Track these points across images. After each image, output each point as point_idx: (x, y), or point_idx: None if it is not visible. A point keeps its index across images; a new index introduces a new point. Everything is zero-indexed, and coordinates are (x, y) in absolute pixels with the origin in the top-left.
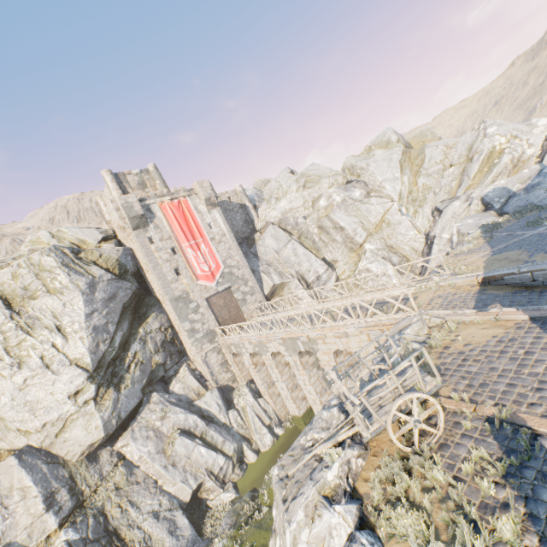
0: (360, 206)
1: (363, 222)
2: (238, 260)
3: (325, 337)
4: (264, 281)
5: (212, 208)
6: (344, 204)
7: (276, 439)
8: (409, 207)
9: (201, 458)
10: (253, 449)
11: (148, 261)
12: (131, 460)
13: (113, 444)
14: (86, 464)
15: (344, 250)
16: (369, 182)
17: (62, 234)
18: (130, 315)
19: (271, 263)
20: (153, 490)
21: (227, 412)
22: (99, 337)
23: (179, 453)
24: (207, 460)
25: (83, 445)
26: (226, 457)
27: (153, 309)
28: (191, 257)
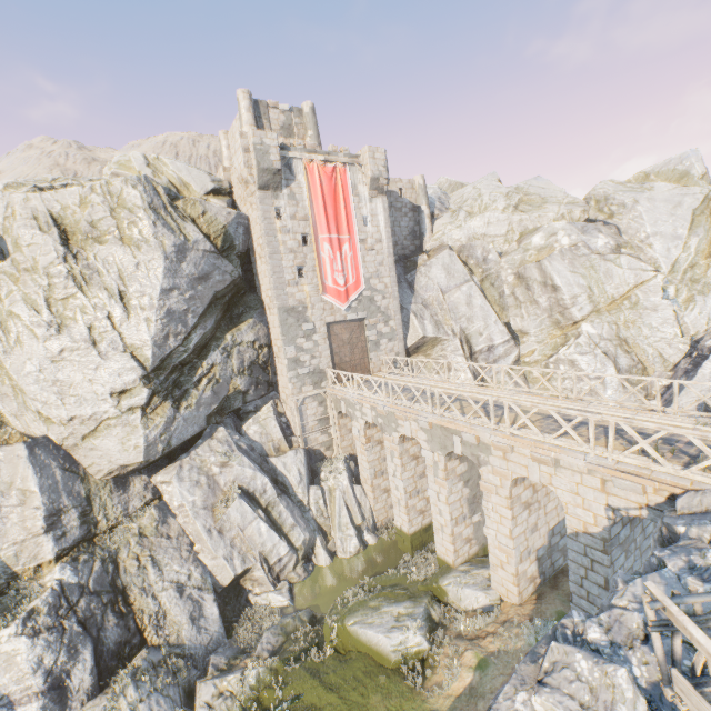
0: (597, 263)
1: (593, 289)
2: (388, 284)
3: (511, 450)
4: (411, 327)
5: (376, 194)
6: (573, 253)
7: (363, 548)
8: (682, 289)
9: (258, 536)
10: (328, 548)
11: (266, 241)
12: (168, 503)
13: (151, 473)
14: (111, 488)
15: (545, 322)
16: (627, 230)
17: (161, 165)
18: (219, 311)
19: (429, 305)
20: (185, 554)
21: (308, 487)
22: (171, 326)
23: (231, 519)
24: (265, 542)
25: (113, 463)
26: (291, 548)
27: (252, 314)
28: (325, 257)
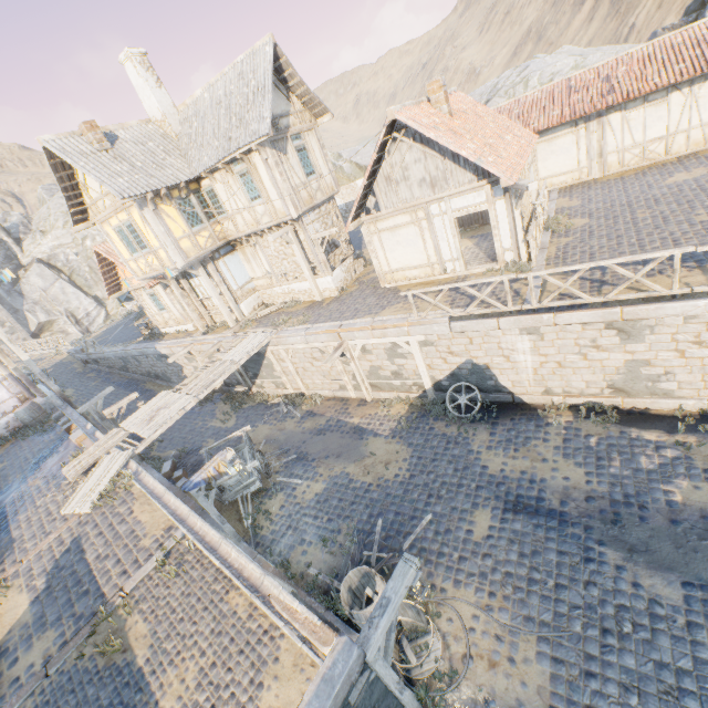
0: None
1: None
2: None
3: None
4: (30, 320)
5: None
6: None
7: None
8: None
9: None
10: None
11: None
12: None
13: None
14: None
15: None
16: None
17: None
18: None
19: (39, 302)
20: None
21: None
22: None
23: None
24: None
25: None
26: None
27: None
28: None
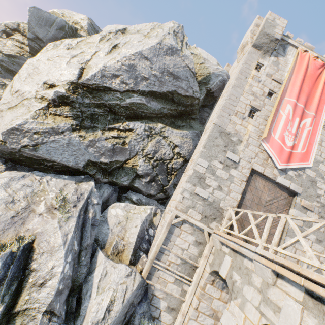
0: None
1: None
2: None
3: None
4: None
5: None
6: None
7: None
8: None
9: None
10: None
11: (236, 76)
12: None
13: (10, 169)
14: None
15: None
16: None
17: (194, 50)
18: (168, 108)
19: None
20: None
21: None
22: (125, 75)
23: None
24: None
25: None
26: None
27: (189, 129)
28: (282, 114)
